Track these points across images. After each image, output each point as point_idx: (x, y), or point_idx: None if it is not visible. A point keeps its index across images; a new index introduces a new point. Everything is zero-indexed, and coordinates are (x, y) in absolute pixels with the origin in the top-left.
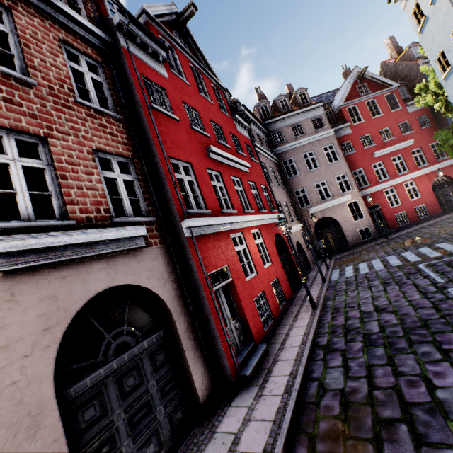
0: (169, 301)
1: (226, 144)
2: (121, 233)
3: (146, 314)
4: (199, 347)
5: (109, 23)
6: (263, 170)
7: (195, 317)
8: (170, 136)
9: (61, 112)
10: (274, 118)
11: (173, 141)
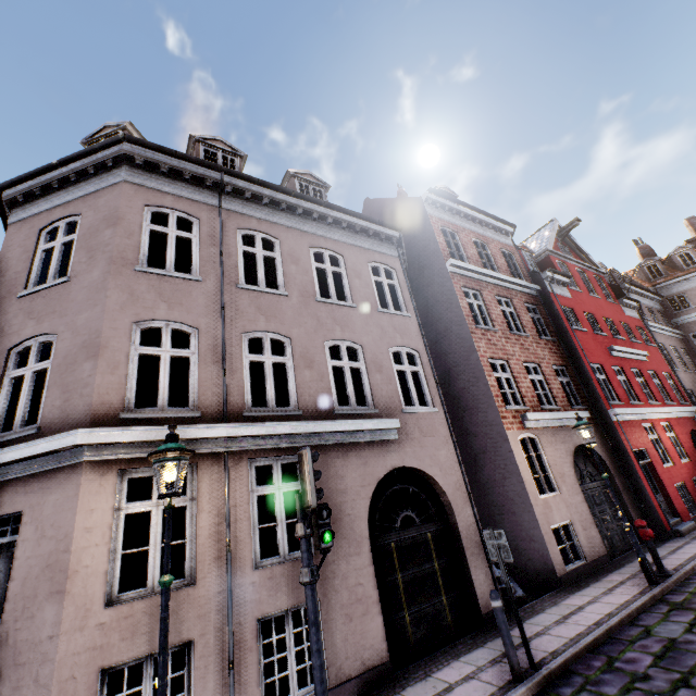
0: (607, 463)
1: (620, 337)
2: (580, 414)
3: (593, 467)
4: (631, 500)
5: (537, 277)
6: (662, 353)
7: (626, 478)
8: (585, 347)
9: (537, 347)
10: (670, 280)
11: (587, 350)
